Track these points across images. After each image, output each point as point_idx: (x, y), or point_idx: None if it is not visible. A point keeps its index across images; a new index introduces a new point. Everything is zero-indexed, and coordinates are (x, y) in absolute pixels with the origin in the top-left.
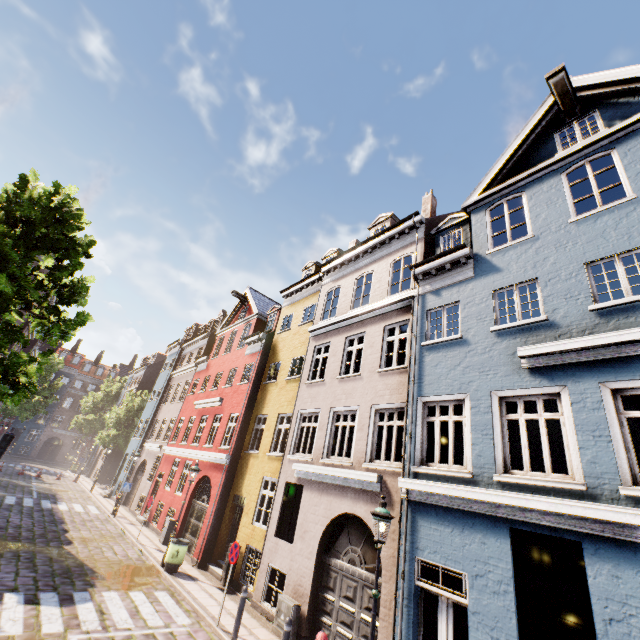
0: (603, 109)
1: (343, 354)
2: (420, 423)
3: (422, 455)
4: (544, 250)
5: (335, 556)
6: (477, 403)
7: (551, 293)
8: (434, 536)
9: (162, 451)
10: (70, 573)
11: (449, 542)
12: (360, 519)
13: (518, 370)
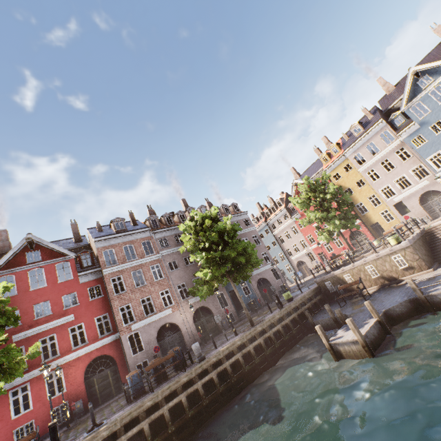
0: (427, 73)
1: (382, 168)
2: (430, 163)
3: (436, 168)
4: (437, 113)
5: (425, 203)
6: None
7: None
8: None
9: (309, 250)
10: None
11: None
12: (426, 192)
13: None
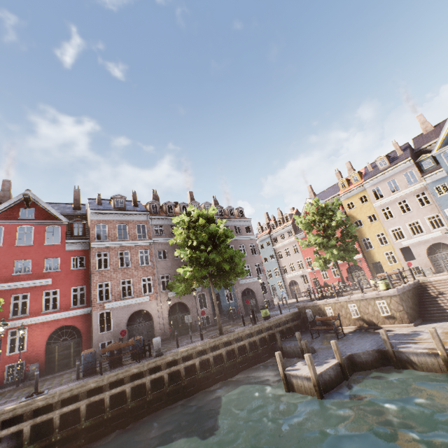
0: None
1: (398, 208)
2: None
3: None
4: None
5: (433, 254)
6: None
7: None
8: None
9: (304, 272)
10: None
11: None
12: (436, 244)
13: None
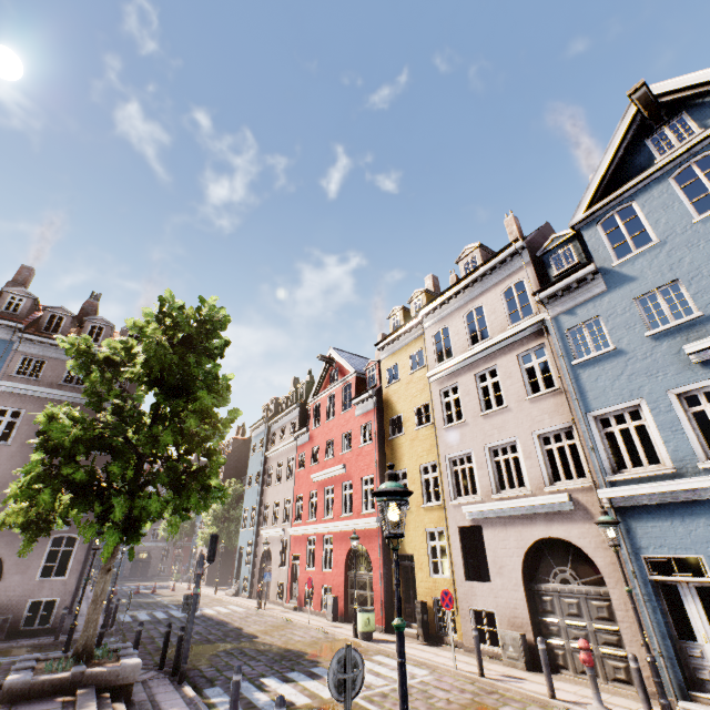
0: (690, 110)
1: (477, 391)
2: (598, 436)
3: (611, 465)
4: (676, 252)
5: (542, 581)
6: (655, 405)
7: (698, 290)
8: (654, 532)
9: (287, 534)
10: (288, 657)
11: (672, 534)
12: (558, 541)
13: (688, 366)
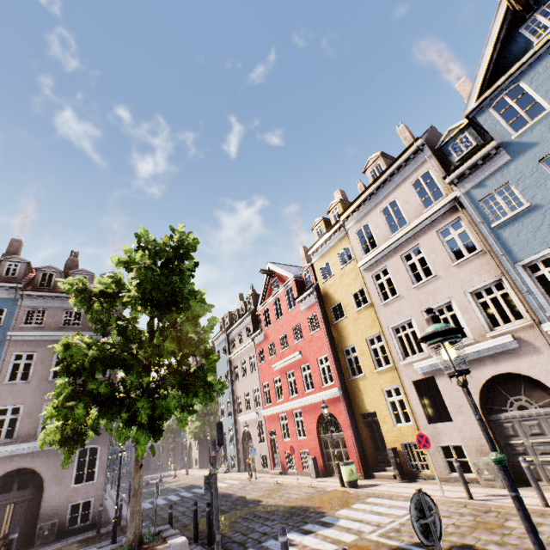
0: None
1: (406, 269)
2: (530, 281)
3: (547, 302)
4: None
5: (500, 412)
6: None
7: None
8: None
9: (260, 416)
10: (295, 513)
11: None
12: (507, 375)
13: None
